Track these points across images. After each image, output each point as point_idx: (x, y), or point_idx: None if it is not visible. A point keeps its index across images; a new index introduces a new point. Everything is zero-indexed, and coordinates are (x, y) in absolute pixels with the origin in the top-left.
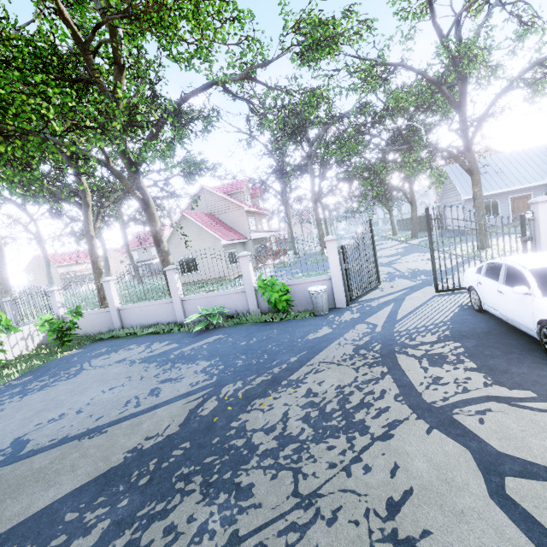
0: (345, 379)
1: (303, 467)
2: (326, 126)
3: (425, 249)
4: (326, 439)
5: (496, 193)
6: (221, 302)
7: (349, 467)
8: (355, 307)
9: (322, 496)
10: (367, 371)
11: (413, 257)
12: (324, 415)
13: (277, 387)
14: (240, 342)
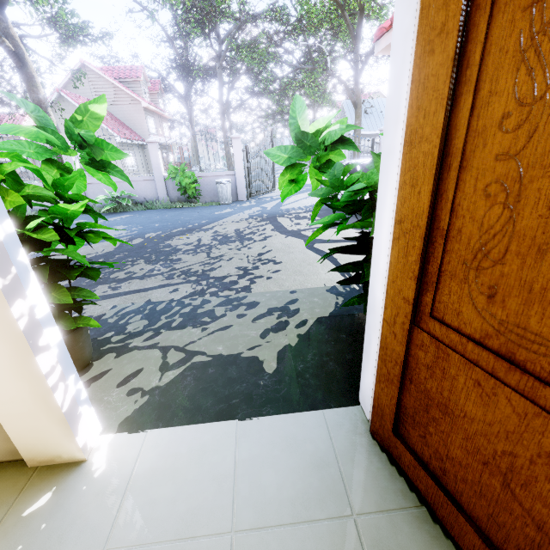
0: (241, 227)
1: (213, 251)
2: (238, 22)
3: None
4: (227, 244)
5: (375, 134)
6: (129, 188)
7: (240, 249)
8: (253, 200)
9: (224, 256)
10: (256, 223)
11: None
12: (226, 238)
13: (192, 232)
14: (154, 217)
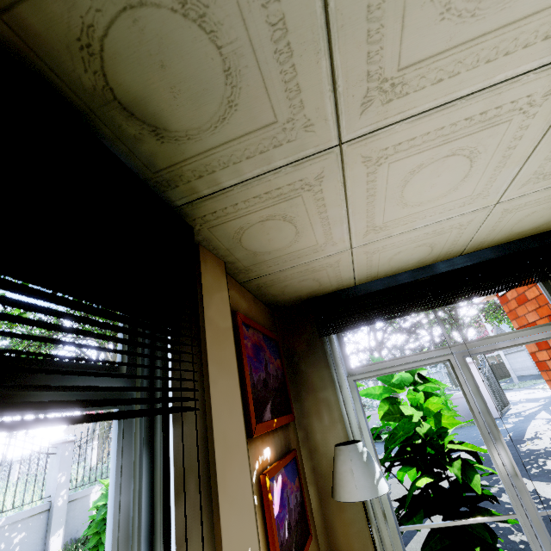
0: None
1: None
2: None
3: (513, 390)
4: None
5: None
6: None
7: None
8: (510, 416)
9: None
10: None
11: (510, 394)
12: None
13: (523, 441)
14: None
